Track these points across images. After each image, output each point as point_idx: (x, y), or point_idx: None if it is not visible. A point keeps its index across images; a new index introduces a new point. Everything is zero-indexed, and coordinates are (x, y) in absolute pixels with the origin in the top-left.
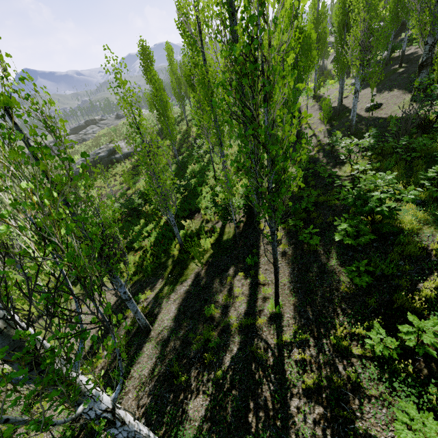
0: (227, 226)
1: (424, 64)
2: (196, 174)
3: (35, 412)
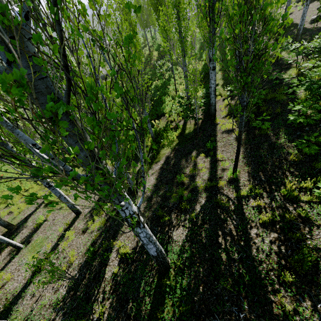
0: (188, 124)
1: None
2: (159, 88)
3: (66, 239)
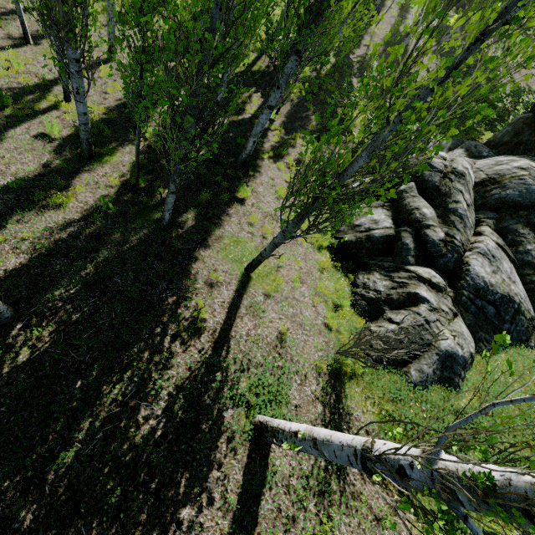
0: (260, 61)
1: None
2: None
3: (101, 71)
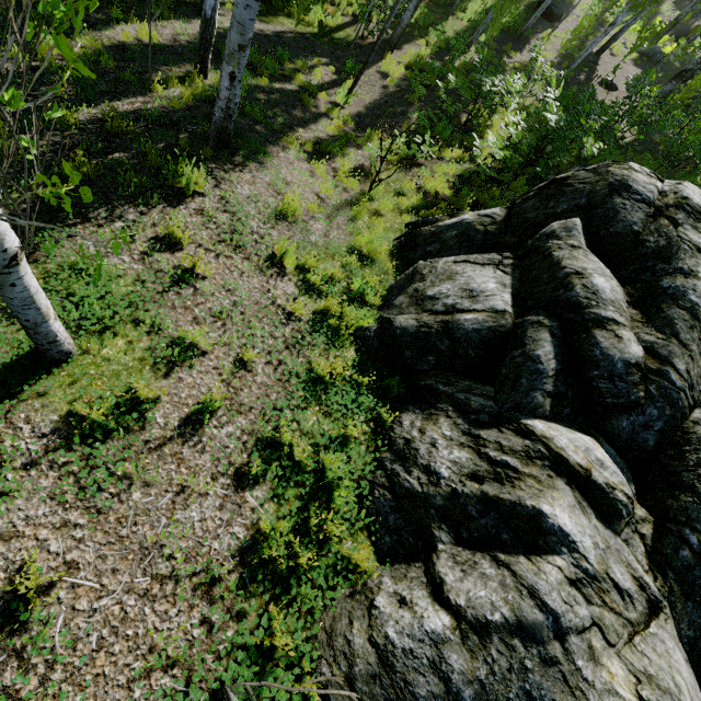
0: (352, 29)
1: (682, 74)
2: None
3: None
